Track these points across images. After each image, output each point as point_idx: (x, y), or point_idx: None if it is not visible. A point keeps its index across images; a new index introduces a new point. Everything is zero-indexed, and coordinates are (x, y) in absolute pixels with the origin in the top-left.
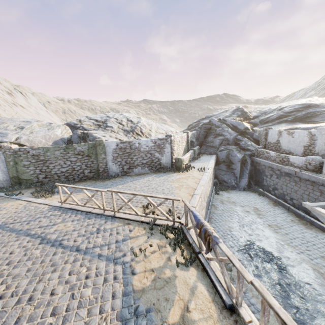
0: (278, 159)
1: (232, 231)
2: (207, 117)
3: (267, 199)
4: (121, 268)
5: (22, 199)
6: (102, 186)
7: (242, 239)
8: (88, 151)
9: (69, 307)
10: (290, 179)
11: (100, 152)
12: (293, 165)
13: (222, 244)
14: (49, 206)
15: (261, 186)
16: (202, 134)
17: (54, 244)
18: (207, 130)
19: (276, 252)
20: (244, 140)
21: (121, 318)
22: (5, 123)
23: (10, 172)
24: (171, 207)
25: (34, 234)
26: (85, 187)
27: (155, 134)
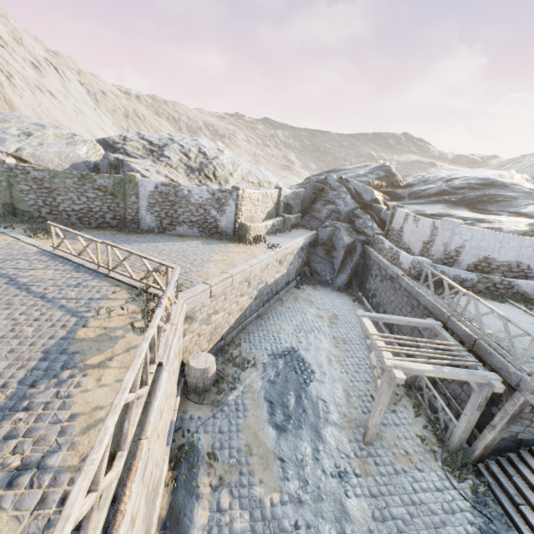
0: (389, 254)
1: (281, 333)
2: (334, 170)
3: (360, 308)
4: (76, 320)
5: (10, 235)
6: (121, 240)
7: (285, 345)
8: (113, 187)
9: (4, 336)
10: (392, 284)
11: (130, 192)
12: (400, 266)
13: (161, 308)
14: (39, 249)
15: (363, 289)
16: (310, 196)
17: (20, 287)
18: (318, 191)
19: (315, 366)
20: (363, 218)
21: (46, 352)
22: (8, 121)
23: (2, 197)
24: (184, 280)
25: (4, 274)
26: (79, 233)
27: (237, 182)
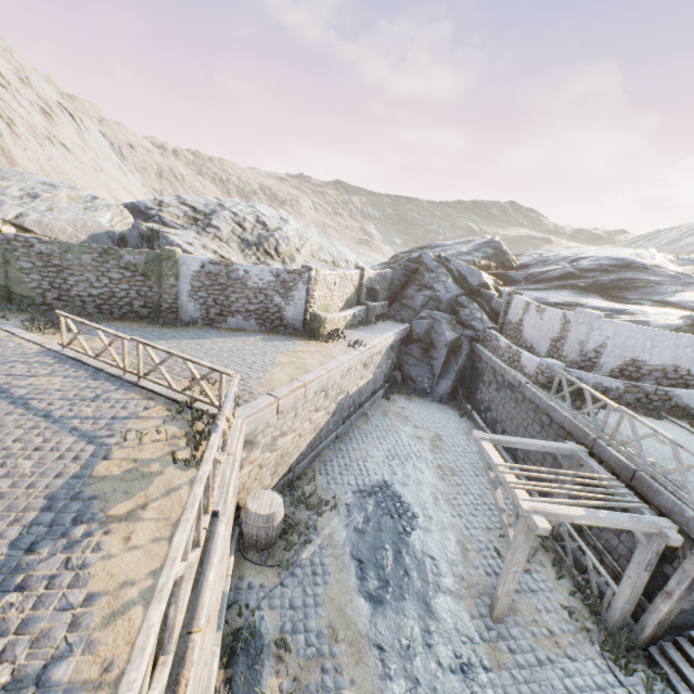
0: (507, 354)
1: (369, 462)
2: (429, 246)
3: (470, 426)
4: (94, 449)
5: (2, 328)
6: (154, 335)
7: (375, 477)
8: (146, 265)
9: None
10: (512, 394)
11: (168, 272)
12: (523, 370)
13: (218, 433)
14: (42, 348)
15: (472, 401)
16: (400, 279)
17: (15, 401)
18: (410, 272)
19: (417, 507)
20: (469, 308)
21: (51, 497)
22: (7, 179)
23: None
24: (241, 390)
25: None
26: (100, 326)
27: (306, 261)
